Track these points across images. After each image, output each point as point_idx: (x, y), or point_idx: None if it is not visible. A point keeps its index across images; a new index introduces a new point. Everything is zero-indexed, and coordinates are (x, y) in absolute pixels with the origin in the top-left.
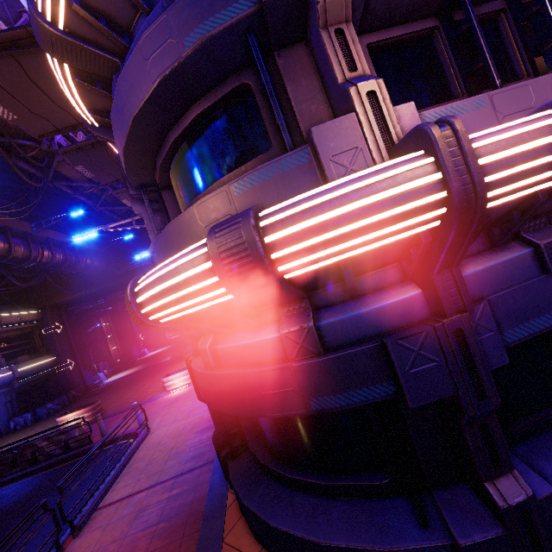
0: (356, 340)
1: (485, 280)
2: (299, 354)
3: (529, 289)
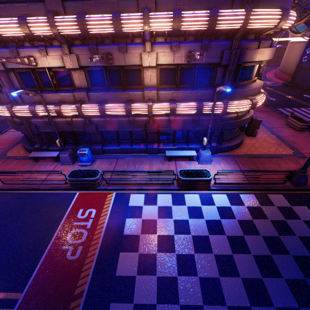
0: (18, 123)
1: (35, 122)
2: (11, 122)
3: (43, 125)
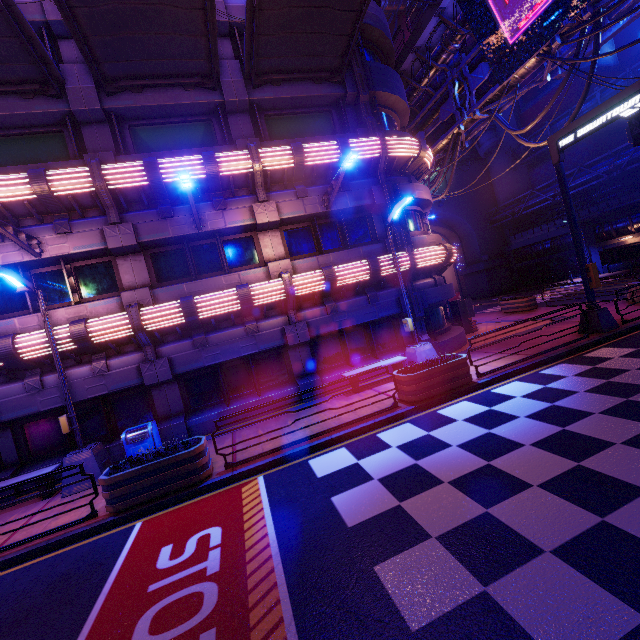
0: None
1: None
2: None
3: (21, 398)
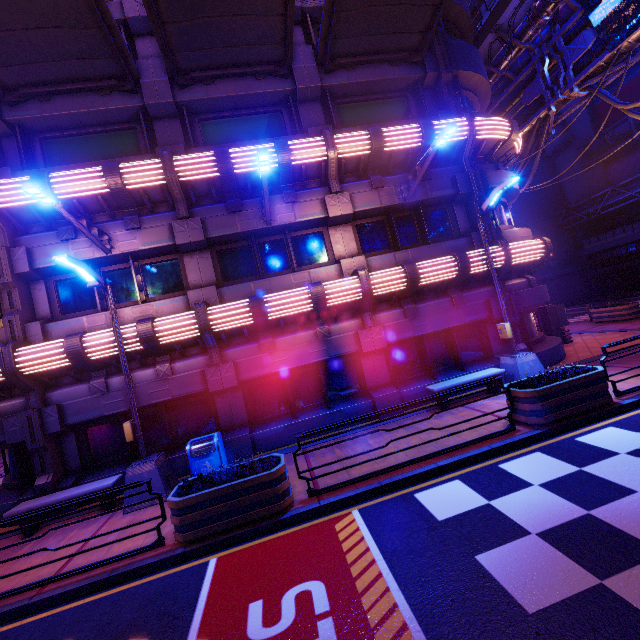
0: (4, 416)
1: (64, 396)
2: None
3: (86, 401)
